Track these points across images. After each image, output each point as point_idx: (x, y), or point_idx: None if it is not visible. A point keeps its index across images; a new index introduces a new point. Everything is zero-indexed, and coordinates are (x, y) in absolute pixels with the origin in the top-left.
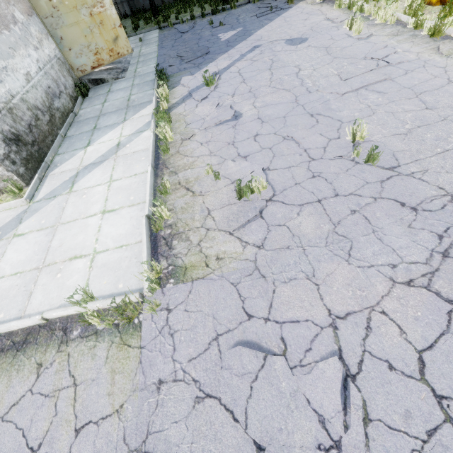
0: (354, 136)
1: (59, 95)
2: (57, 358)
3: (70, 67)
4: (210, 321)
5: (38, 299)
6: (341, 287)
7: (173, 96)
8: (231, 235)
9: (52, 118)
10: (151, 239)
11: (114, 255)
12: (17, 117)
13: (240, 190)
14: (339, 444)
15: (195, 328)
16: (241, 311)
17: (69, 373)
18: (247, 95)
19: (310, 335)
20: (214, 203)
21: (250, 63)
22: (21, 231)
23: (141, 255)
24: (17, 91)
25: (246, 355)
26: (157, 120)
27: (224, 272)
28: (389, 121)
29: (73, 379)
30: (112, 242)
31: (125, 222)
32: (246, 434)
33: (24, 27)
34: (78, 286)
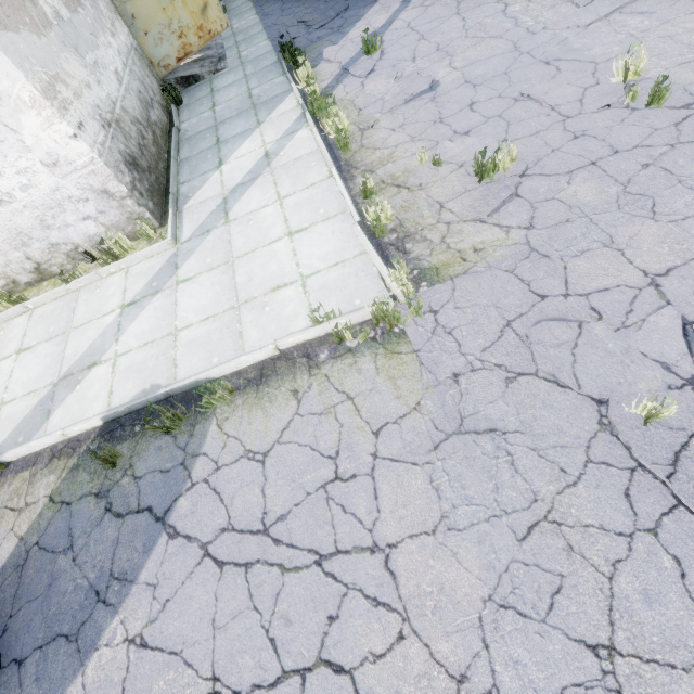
0: (626, 73)
1: (151, 103)
2: (313, 382)
3: (149, 62)
4: (493, 311)
5: (254, 336)
6: (653, 246)
7: (318, 79)
8: (483, 223)
9: (154, 137)
10: (374, 249)
11: (331, 275)
12: (126, 134)
13: (482, 166)
14: (692, 381)
15: (477, 321)
16: (530, 294)
17: (337, 391)
18: (436, 55)
19: (627, 298)
20: (444, 194)
21: (422, 11)
22: (185, 276)
23: (369, 268)
24: (115, 97)
25: (556, 328)
26: (312, 113)
27: (490, 263)
28: (668, 48)
29: (345, 394)
30: (321, 262)
31: (327, 239)
32: (580, 395)
33: (93, 2)
34: (300, 313)
